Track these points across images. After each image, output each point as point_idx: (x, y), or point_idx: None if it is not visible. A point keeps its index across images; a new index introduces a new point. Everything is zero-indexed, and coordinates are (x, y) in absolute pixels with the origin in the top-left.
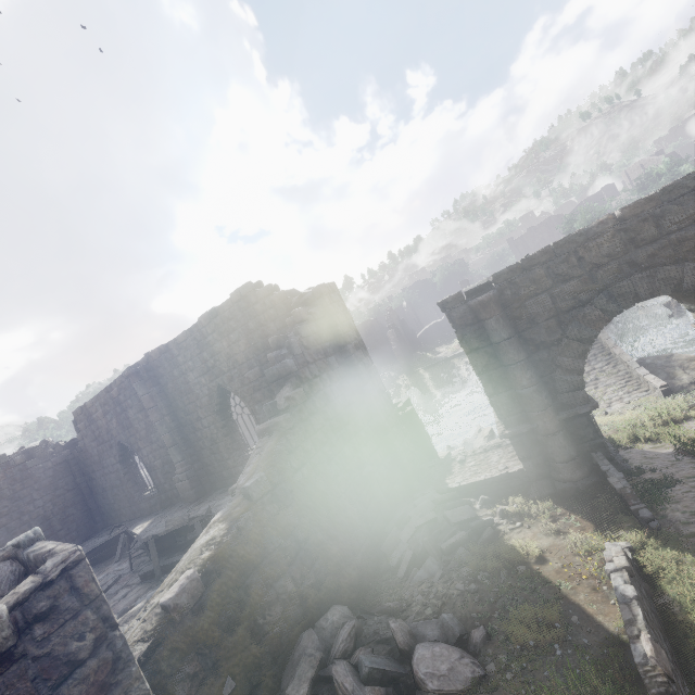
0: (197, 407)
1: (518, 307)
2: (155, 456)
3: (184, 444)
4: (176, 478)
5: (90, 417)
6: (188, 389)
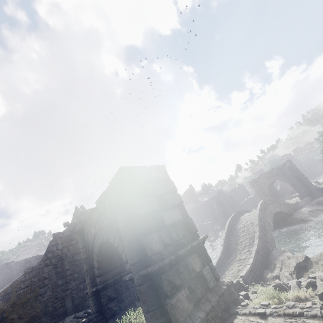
0: None
1: (86, 235)
2: None
3: None
4: None
5: None
6: None
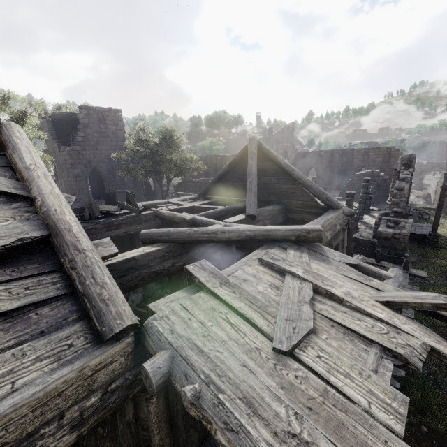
0: (350, 168)
1: None
2: (323, 175)
3: (339, 175)
4: (333, 182)
5: (305, 156)
6: (351, 162)
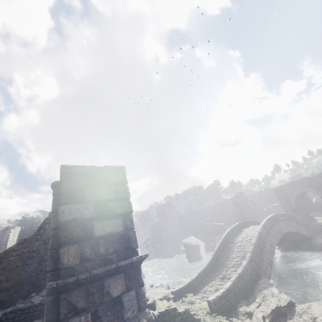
0: None
1: None
2: None
3: None
4: None
5: None
6: None
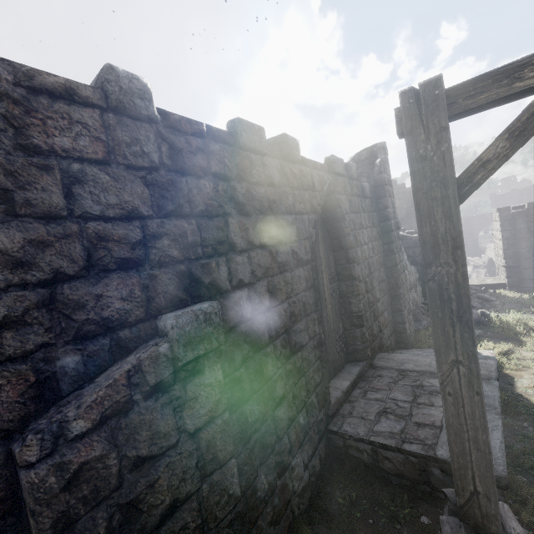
0: None
1: (533, 218)
2: None
3: None
4: None
5: None
6: None
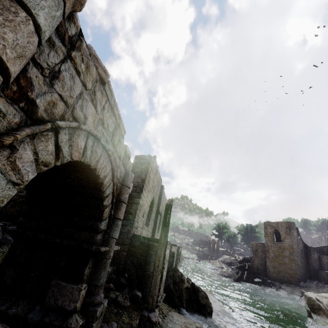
0: None
1: None
2: None
3: None
4: None
5: None
6: None
